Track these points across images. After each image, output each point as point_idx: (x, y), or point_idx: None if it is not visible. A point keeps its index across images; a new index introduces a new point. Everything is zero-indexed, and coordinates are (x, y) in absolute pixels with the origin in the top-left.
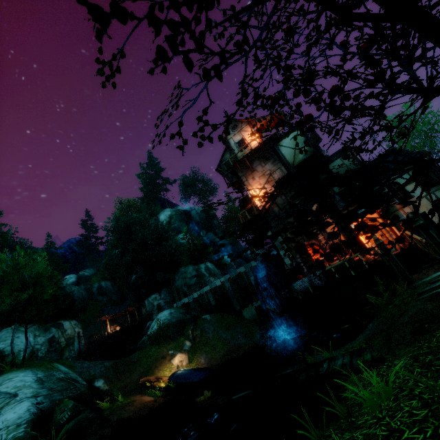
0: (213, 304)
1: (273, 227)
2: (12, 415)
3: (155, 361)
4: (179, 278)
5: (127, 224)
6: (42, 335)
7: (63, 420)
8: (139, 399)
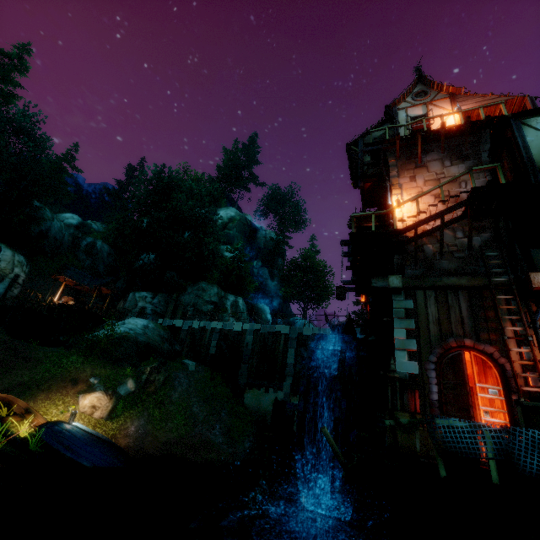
0: (211, 352)
1: (405, 277)
2: None
3: (57, 377)
4: (191, 293)
5: (172, 185)
6: None
7: None
8: None
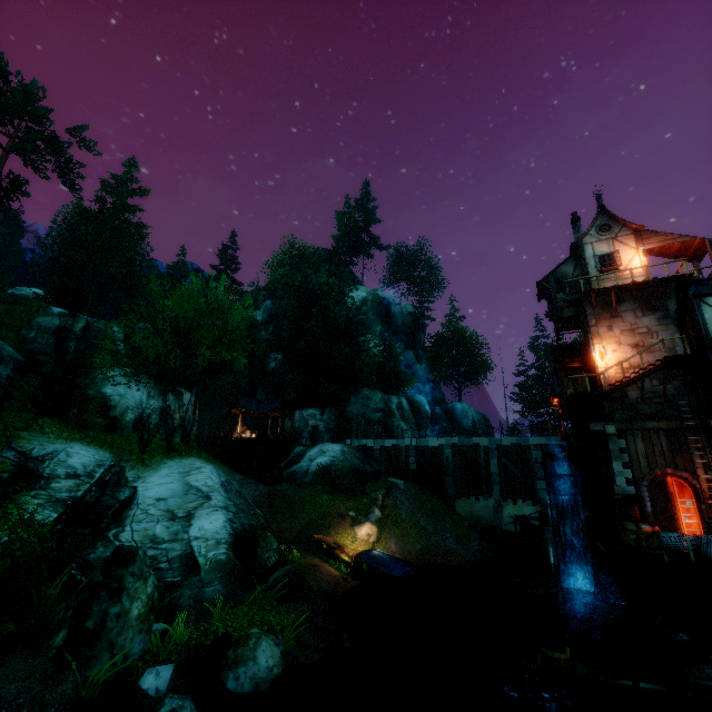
0: (412, 468)
1: (615, 420)
2: (208, 524)
3: (328, 515)
4: (356, 402)
5: (313, 288)
6: (157, 399)
7: (270, 562)
8: (322, 565)
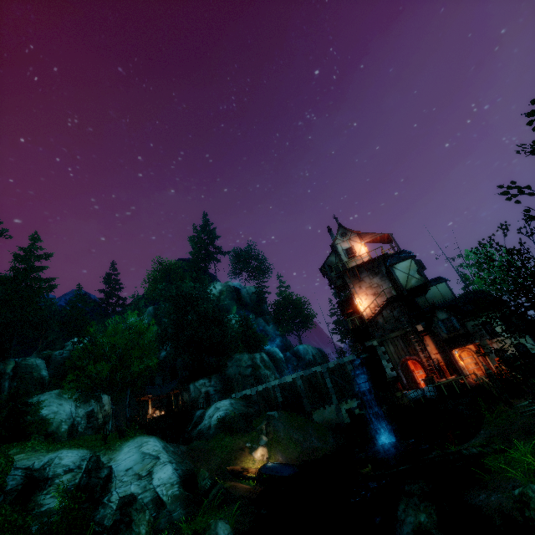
0: (280, 400)
1: (376, 337)
2: (163, 475)
3: (232, 452)
4: (232, 366)
5: (185, 294)
6: (83, 407)
7: (207, 486)
8: (238, 484)
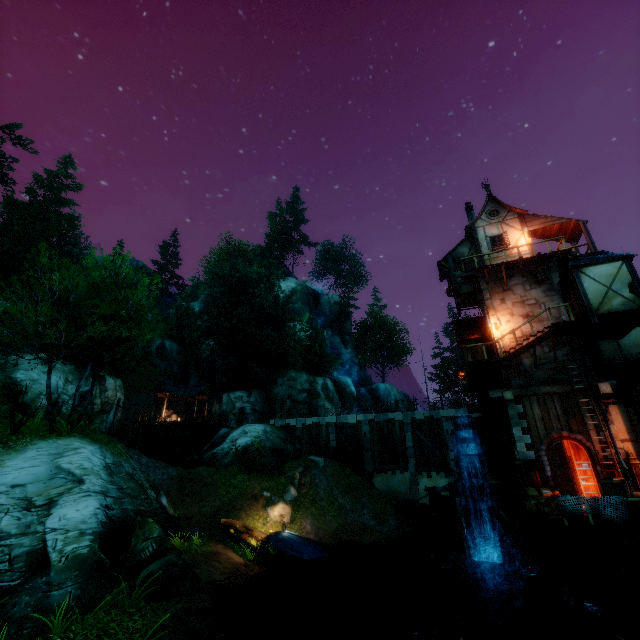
0: (332, 445)
1: (512, 386)
2: (73, 513)
3: (241, 497)
4: (283, 384)
5: (241, 277)
6: (76, 384)
7: (145, 553)
8: (224, 552)
